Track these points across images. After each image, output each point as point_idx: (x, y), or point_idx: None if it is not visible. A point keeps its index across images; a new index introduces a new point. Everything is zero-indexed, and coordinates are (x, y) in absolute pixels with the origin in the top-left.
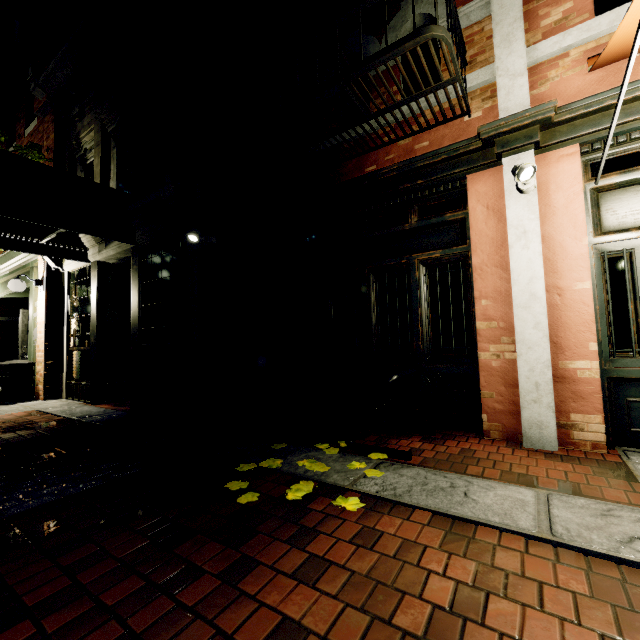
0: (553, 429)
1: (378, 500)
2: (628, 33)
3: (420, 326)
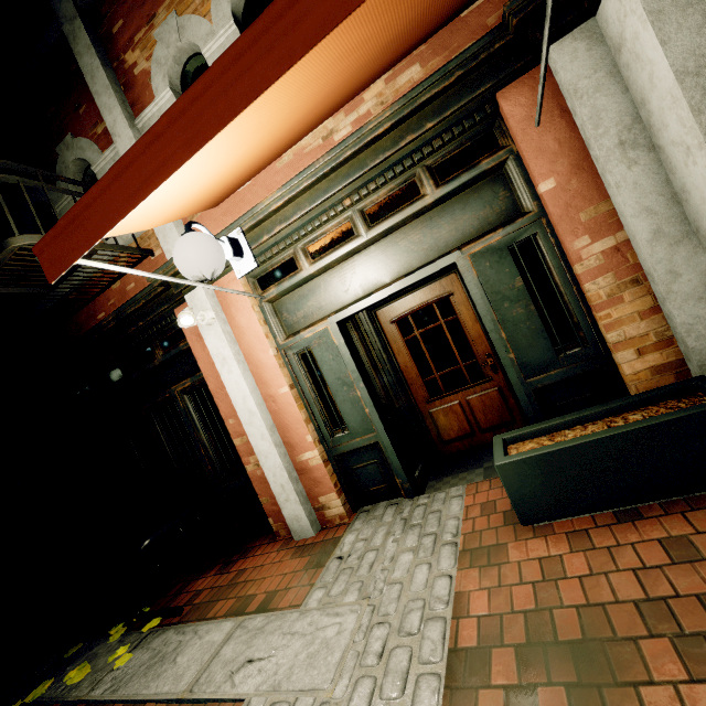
0: (306, 519)
1: (99, 703)
2: (166, 220)
3: (203, 452)
